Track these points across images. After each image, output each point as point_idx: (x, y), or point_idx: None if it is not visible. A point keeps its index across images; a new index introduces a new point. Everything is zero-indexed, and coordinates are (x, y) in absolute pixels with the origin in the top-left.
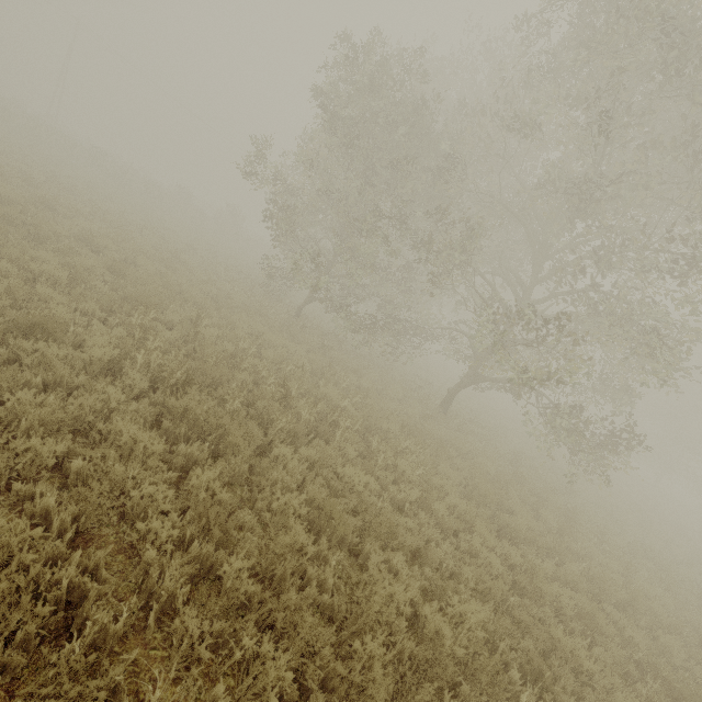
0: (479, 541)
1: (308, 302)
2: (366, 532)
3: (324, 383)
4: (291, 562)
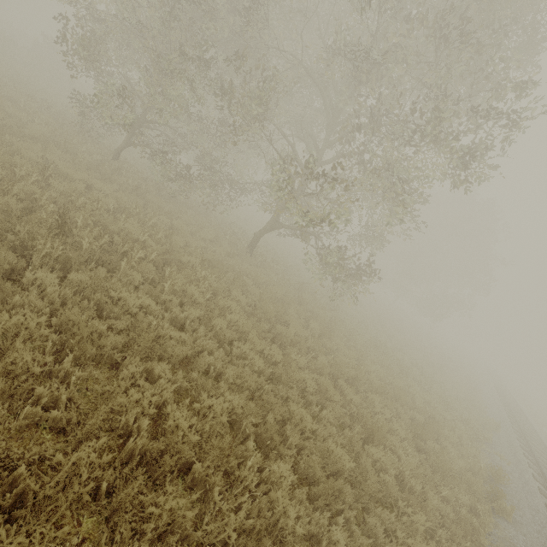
0: (250, 346)
1: (126, 145)
2: (132, 347)
3: (123, 218)
4: (1, 385)
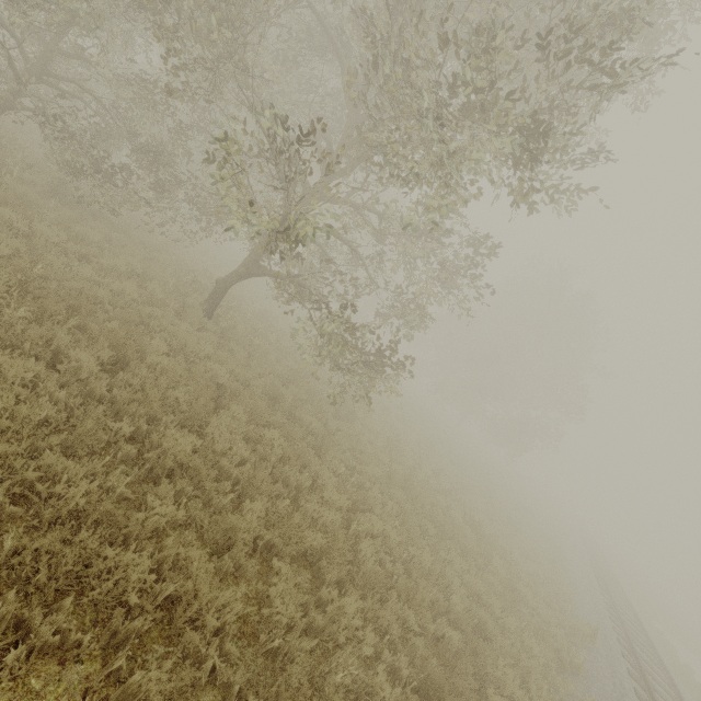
0: None
1: (4, 106)
2: None
3: None
4: None
